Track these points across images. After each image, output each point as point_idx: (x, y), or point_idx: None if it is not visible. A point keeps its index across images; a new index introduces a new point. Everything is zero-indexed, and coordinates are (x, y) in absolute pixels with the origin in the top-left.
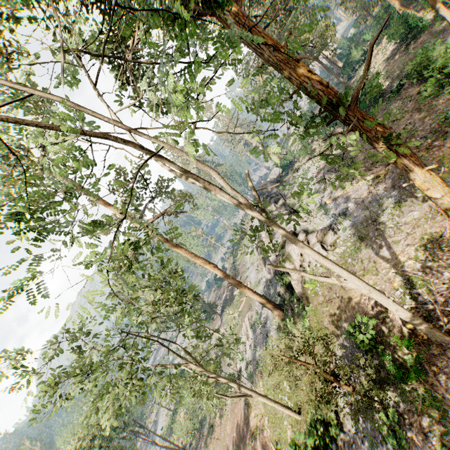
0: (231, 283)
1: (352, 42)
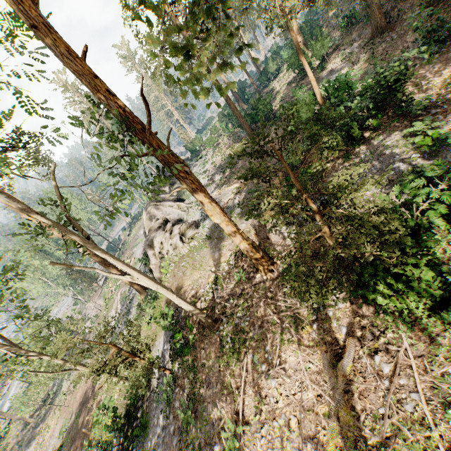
0: (94, 259)
1: (275, 53)
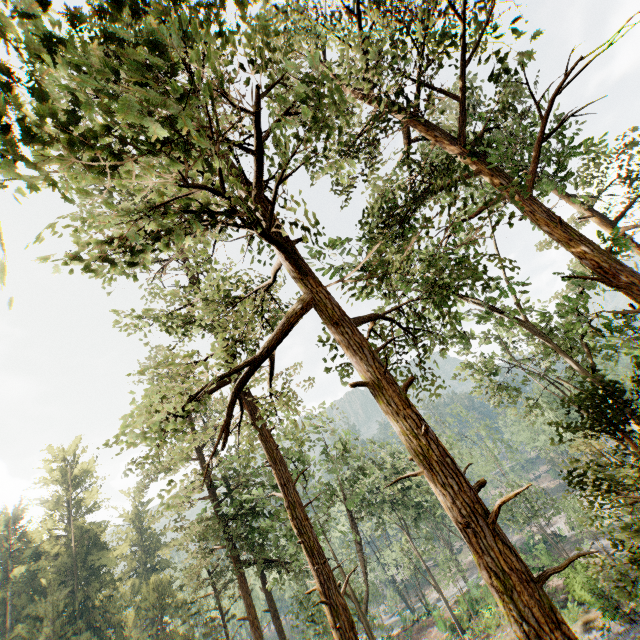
0: None
1: None
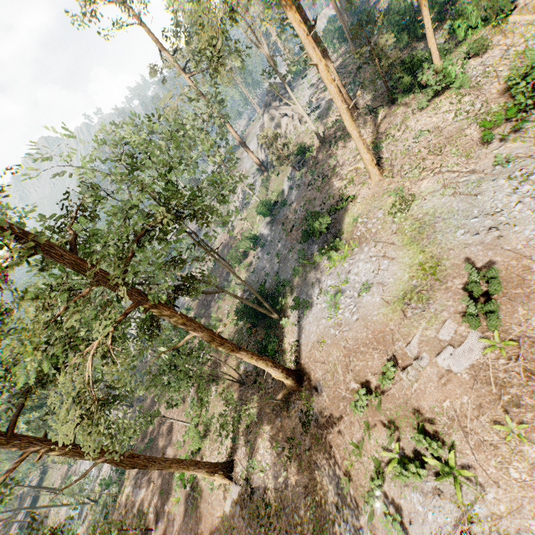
0: (239, 141)
1: None
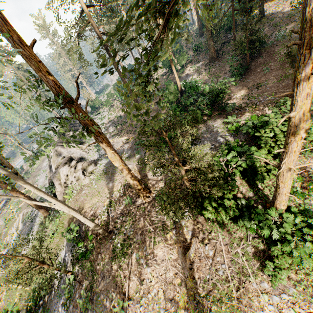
0: (3, 187)
1: None
